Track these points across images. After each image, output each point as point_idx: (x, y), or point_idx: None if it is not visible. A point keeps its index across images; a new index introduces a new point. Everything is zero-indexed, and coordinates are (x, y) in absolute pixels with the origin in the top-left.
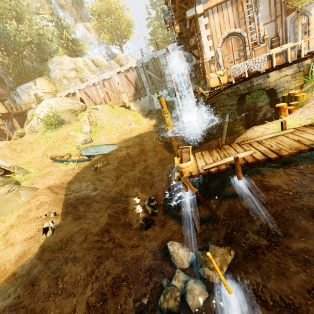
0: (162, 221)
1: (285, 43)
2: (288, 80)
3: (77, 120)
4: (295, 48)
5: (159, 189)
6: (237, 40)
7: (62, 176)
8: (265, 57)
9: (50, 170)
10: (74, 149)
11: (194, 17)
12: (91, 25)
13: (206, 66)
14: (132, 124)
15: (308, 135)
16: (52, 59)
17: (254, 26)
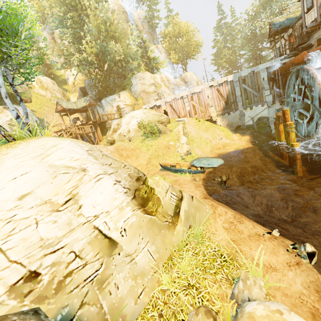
0: None
1: None
2: None
3: (171, 131)
4: None
5: None
6: None
7: (195, 186)
8: None
9: (174, 178)
10: (179, 160)
11: None
12: (161, 46)
13: None
14: (223, 139)
15: None
16: (136, 74)
17: None
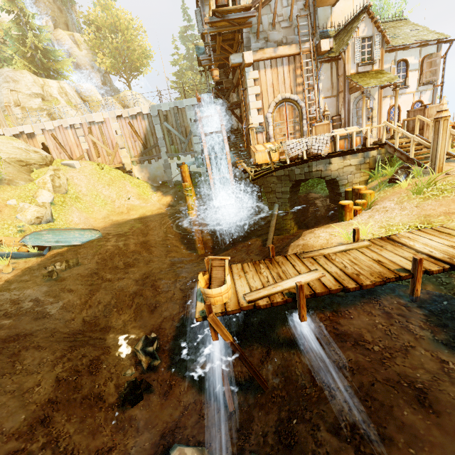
0: (165, 383)
1: (348, 125)
2: (352, 172)
3: (29, 181)
4: (360, 134)
5: (167, 315)
6: (293, 109)
7: None
8: (328, 138)
9: None
10: (11, 233)
11: (240, 65)
12: (82, 38)
13: (251, 134)
14: (132, 198)
15: (389, 254)
16: None
17: (313, 96)
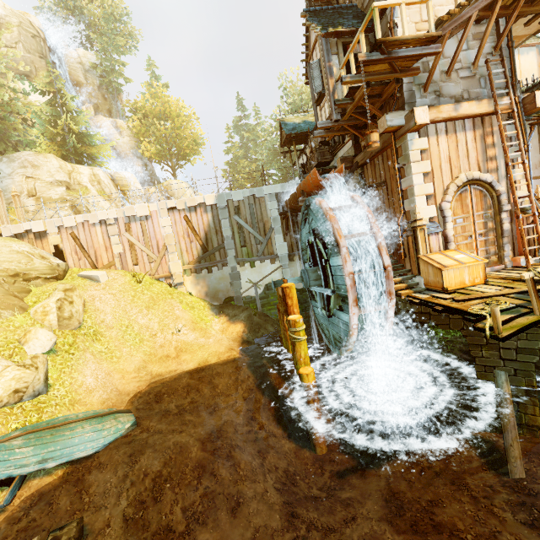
0: None
1: None
2: None
3: (20, 310)
4: None
5: None
6: (482, 195)
7: None
8: None
9: None
10: None
11: (395, 131)
12: (125, 125)
13: (421, 235)
14: (183, 330)
15: None
16: (15, 153)
17: (515, 176)
